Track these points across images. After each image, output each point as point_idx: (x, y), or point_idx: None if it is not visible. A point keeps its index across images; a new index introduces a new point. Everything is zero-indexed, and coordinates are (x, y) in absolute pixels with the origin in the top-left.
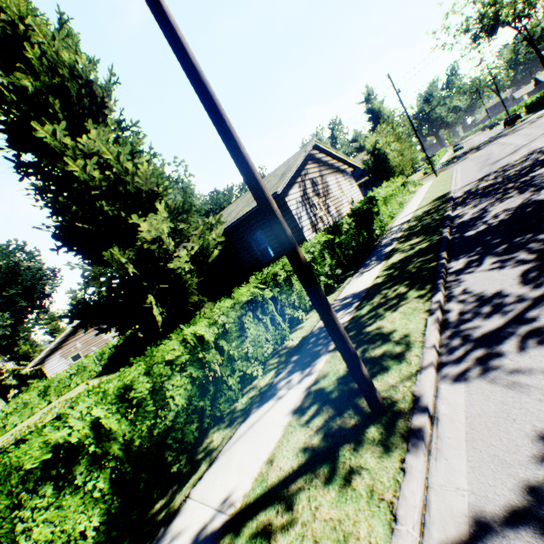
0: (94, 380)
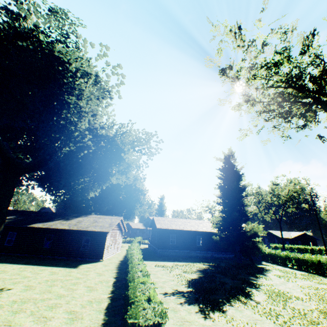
0: (159, 261)
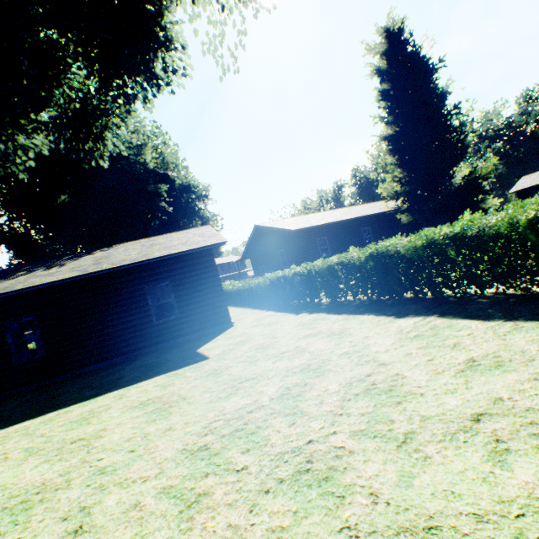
0: None
